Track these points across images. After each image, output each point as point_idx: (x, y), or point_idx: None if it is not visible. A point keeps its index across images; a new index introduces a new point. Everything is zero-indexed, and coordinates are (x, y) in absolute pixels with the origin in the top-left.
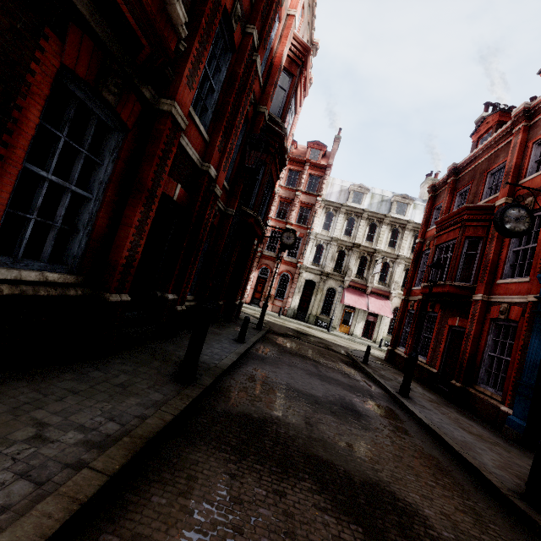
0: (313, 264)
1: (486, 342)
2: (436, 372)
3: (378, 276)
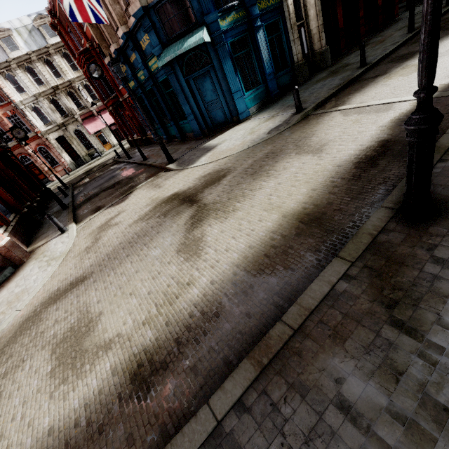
0: (46, 125)
1: (137, 116)
2: (141, 138)
3: (90, 99)
